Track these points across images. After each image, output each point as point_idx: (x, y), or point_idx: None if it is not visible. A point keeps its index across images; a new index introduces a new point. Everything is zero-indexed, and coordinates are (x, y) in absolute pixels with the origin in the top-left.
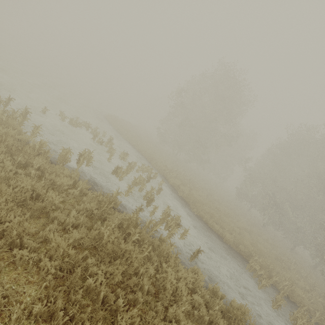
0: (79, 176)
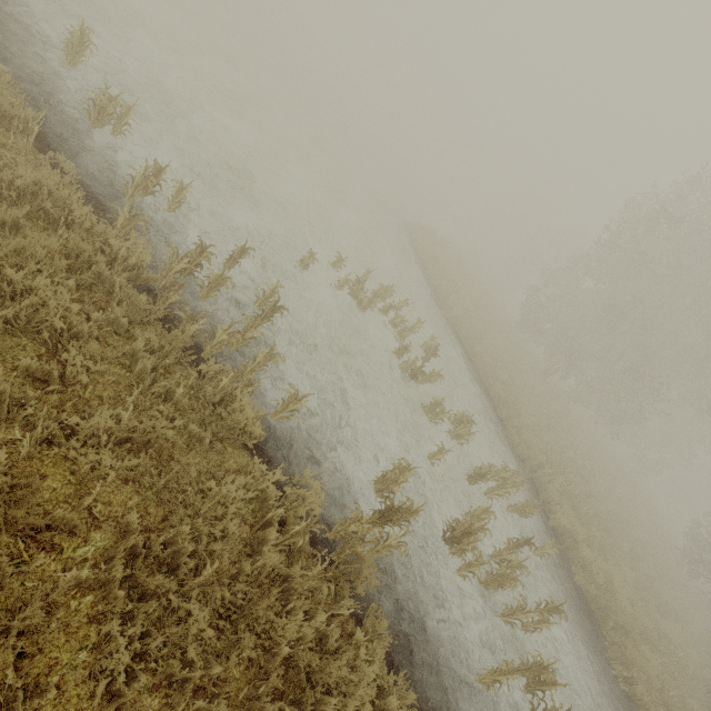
0: (376, 602)
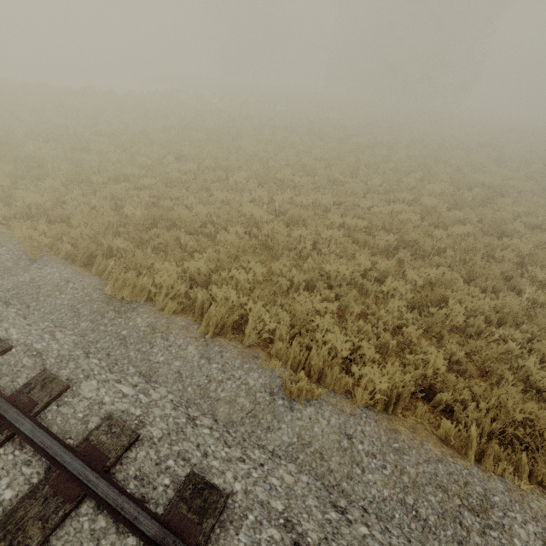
0: None
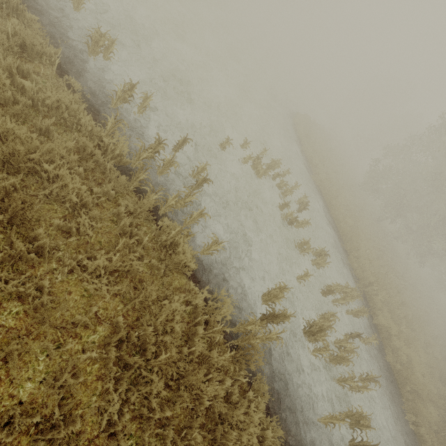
0: (260, 370)
